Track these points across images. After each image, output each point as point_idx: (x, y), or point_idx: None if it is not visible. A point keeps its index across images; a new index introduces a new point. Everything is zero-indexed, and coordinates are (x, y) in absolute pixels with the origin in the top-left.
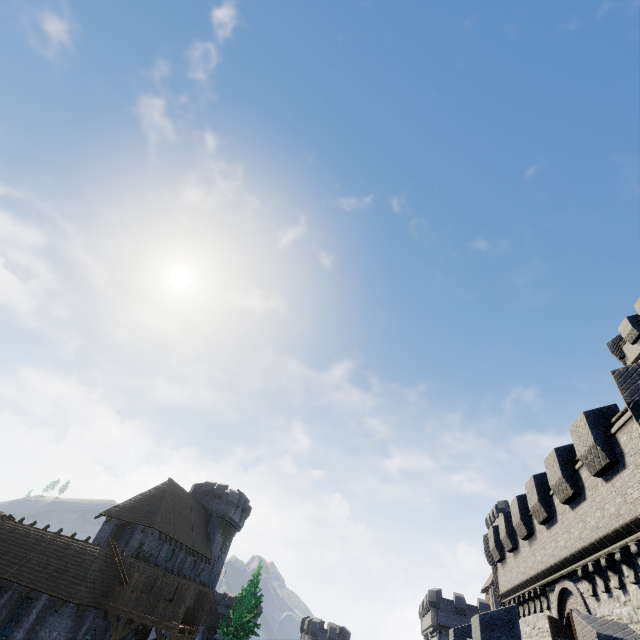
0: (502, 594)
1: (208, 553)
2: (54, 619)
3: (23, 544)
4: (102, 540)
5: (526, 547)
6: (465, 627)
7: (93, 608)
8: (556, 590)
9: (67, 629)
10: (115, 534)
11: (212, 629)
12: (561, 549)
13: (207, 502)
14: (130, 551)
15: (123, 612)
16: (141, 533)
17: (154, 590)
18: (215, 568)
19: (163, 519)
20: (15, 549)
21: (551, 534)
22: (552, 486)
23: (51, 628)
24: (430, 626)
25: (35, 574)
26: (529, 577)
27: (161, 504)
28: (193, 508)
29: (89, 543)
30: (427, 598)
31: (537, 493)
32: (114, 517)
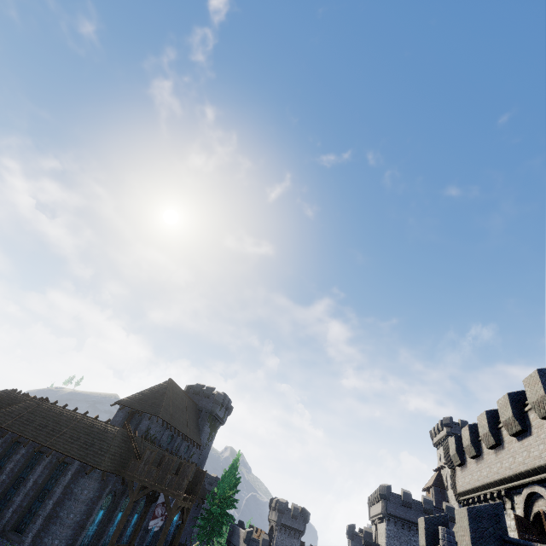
0: (460, 493)
1: (198, 440)
2: (85, 480)
3: (58, 421)
4: (117, 423)
5: (491, 455)
6: (435, 517)
7: (114, 475)
8: (523, 493)
9: (94, 489)
10: (127, 419)
11: (201, 500)
12: (534, 458)
13: (198, 400)
14: (139, 433)
15: (138, 480)
16: (148, 420)
17: (162, 465)
18: (203, 453)
19: (165, 410)
20: (52, 424)
21: (523, 445)
22: (531, 403)
23: (83, 487)
24: (379, 514)
25: (69, 445)
26: (493, 480)
27: (163, 398)
28: (187, 404)
29: (110, 424)
30: (378, 491)
31: (511, 409)
32: (126, 406)
